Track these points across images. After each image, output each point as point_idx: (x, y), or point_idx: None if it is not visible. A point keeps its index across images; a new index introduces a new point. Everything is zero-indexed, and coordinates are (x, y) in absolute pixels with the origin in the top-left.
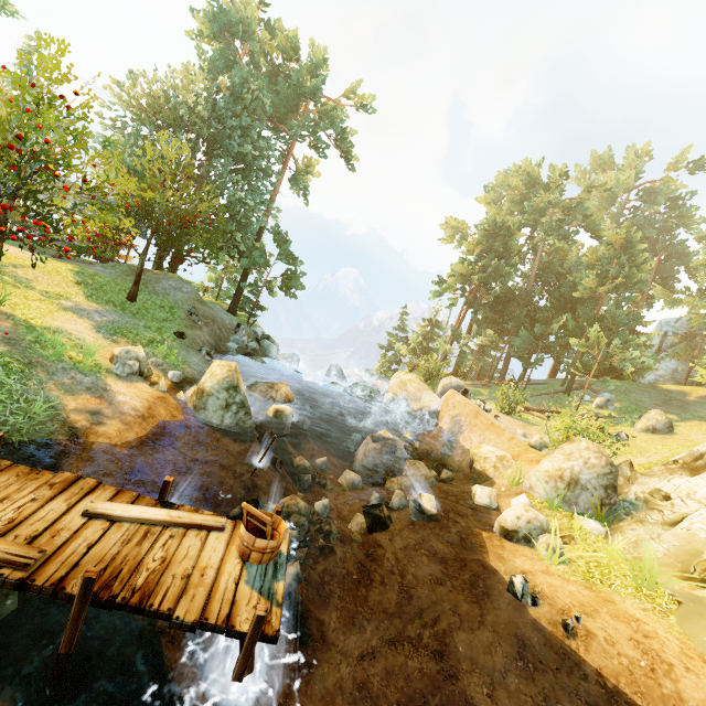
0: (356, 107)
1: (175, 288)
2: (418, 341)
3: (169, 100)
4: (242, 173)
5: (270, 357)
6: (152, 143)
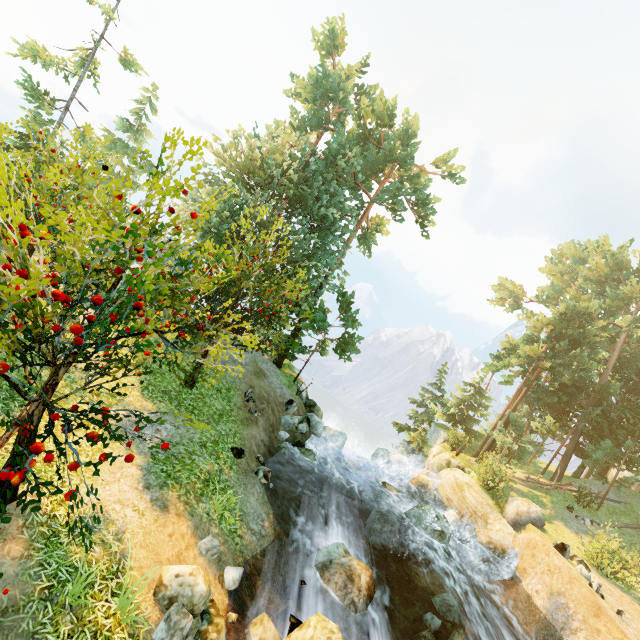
0: (444, 176)
1: (235, 360)
2: (458, 407)
3: (264, 161)
4: (317, 232)
5: (316, 435)
6: (240, 204)
